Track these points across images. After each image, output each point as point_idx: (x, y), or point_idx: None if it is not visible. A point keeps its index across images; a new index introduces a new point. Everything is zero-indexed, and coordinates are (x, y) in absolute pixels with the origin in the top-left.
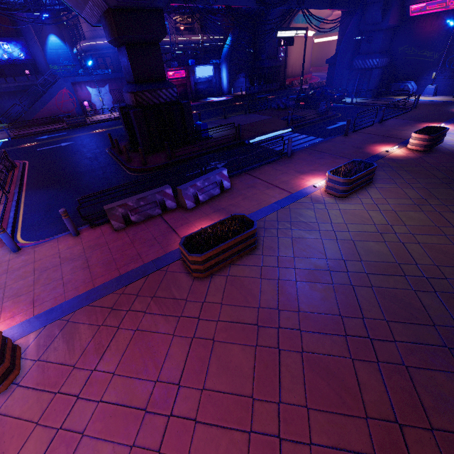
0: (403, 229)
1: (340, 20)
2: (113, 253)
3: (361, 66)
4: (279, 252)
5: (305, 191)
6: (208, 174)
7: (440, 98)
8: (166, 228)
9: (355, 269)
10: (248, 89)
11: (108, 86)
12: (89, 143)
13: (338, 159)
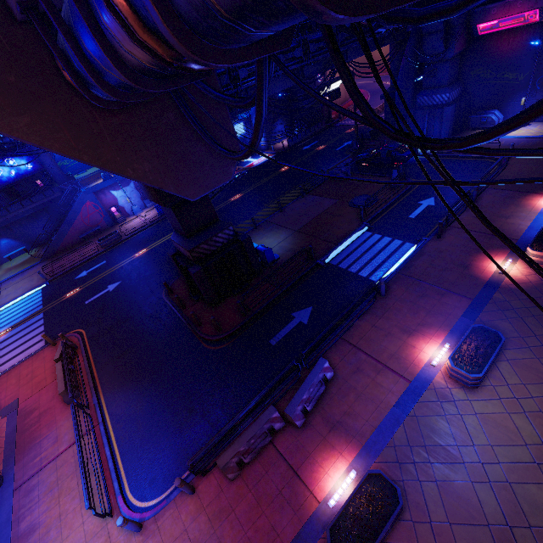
0: None
1: (391, 55)
2: (245, 527)
3: (427, 103)
4: (429, 513)
5: (424, 377)
6: (310, 377)
7: (537, 128)
8: (286, 469)
9: None
10: (290, 140)
11: (133, 183)
12: (138, 283)
13: (444, 297)
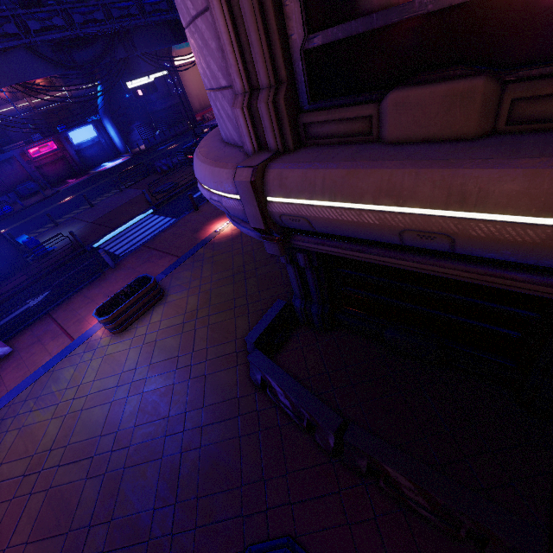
0: (143, 372)
1: None
2: None
3: None
4: None
5: (88, 333)
6: None
7: None
8: None
9: (51, 462)
10: (147, 142)
11: None
12: None
13: (160, 260)
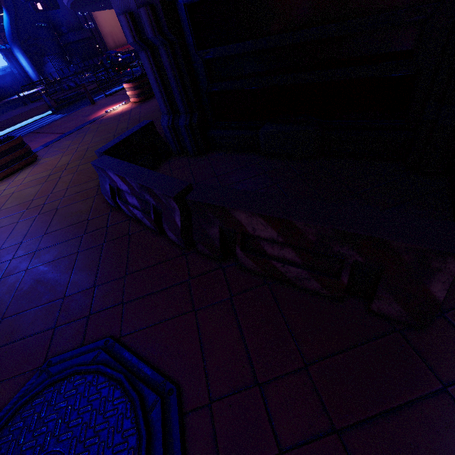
0: None
1: None
2: None
3: None
4: None
5: None
6: None
7: None
8: None
9: None
10: (61, 73)
11: None
12: None
13: (44, 138)
